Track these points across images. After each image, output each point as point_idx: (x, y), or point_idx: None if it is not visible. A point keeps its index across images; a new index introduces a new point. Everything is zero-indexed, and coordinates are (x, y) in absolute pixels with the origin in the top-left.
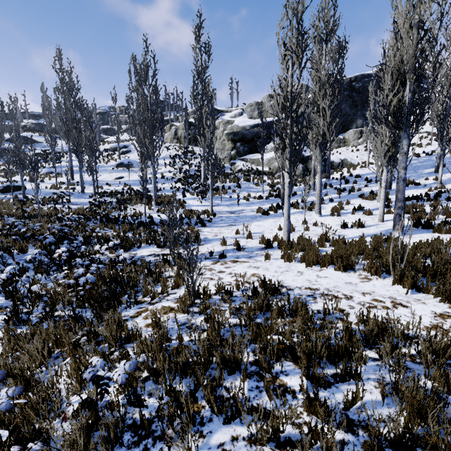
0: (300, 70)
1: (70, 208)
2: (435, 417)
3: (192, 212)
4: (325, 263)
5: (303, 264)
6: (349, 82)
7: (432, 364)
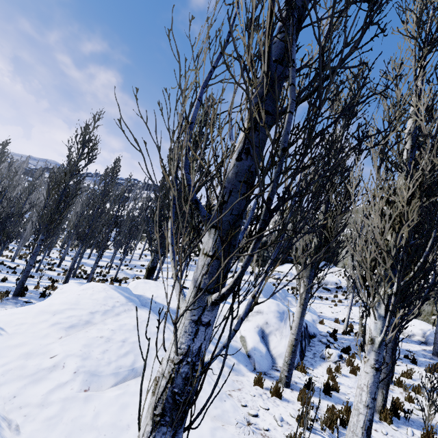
0: None
1: None
2: None
3: None
4: None
5: None
6: None
7: None
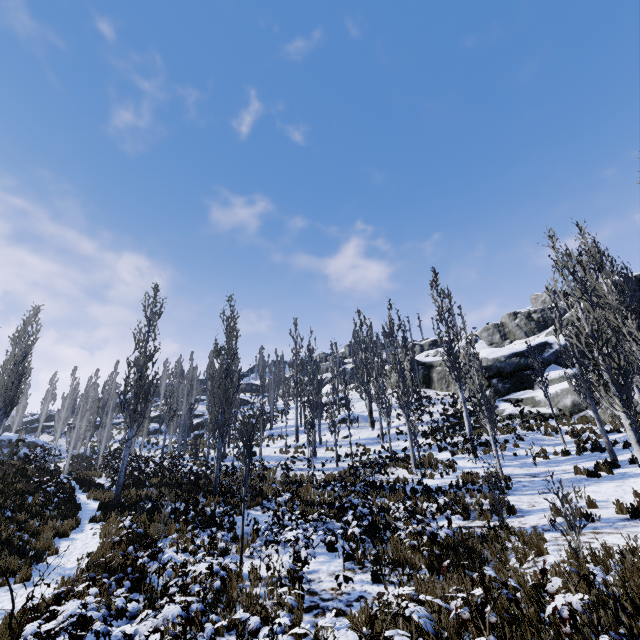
0: (593, 310)
1: (324, 473)
2: None
3: (472, 476)
4: None
5: None
6: (637, 281)
7: None
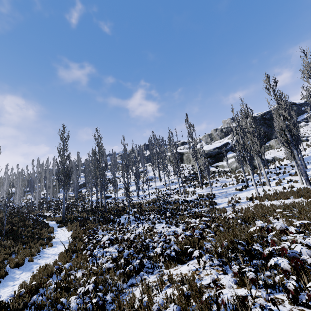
0: (244, 136)
1: (146, 200)
2: (307, 210)
3: (202, 195)
4: (278, 198)
5: (269, 201)
6: (261, 116)
7: (307, 204)
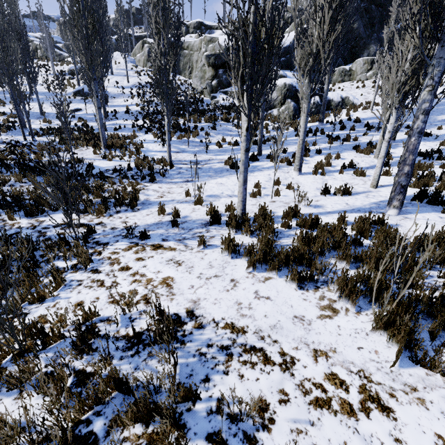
0: None
1: None
2: None
3: (145, 160)
4: (275, 269)
5: (246, 263)
6: None
7: None
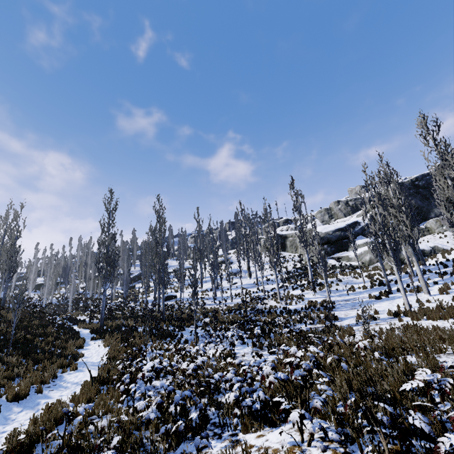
0: (384, 210)
1: (226, 305)
2: None
3: (313, 302)
4: (446, 317)
5: (429, 320)
6: (412, 182)
7: None
